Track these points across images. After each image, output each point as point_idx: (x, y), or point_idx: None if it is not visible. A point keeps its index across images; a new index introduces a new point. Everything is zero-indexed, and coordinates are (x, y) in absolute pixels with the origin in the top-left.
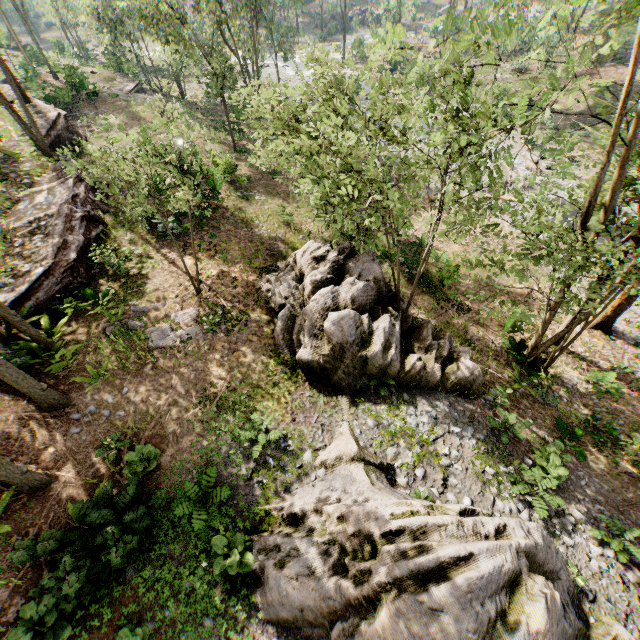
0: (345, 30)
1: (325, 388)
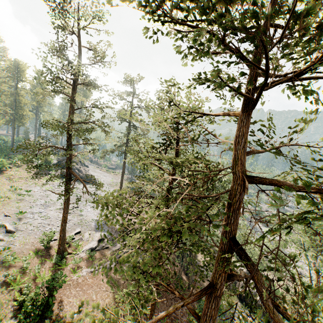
0: None
1: (243, 304)
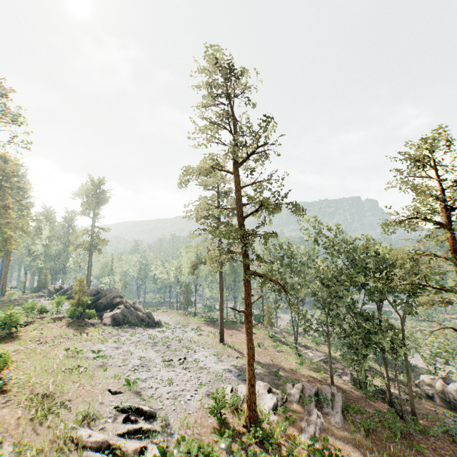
0: None
1: None
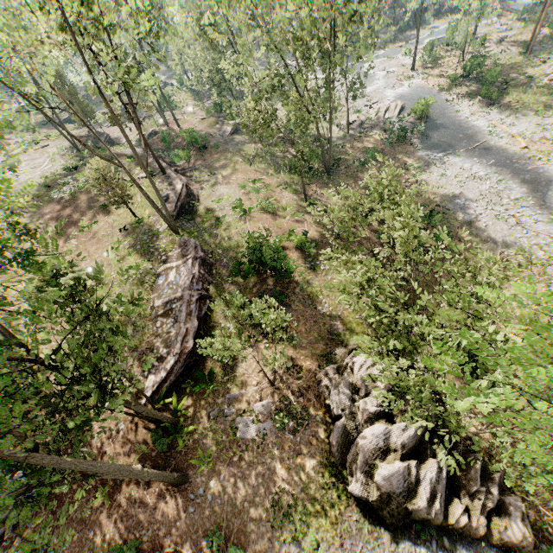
0: (418, 39)
1: (370, 513)
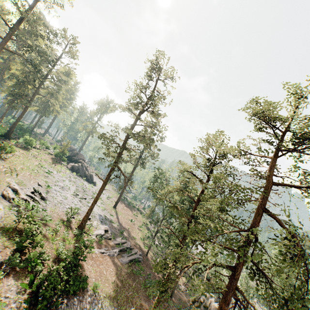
0: None
1: None
